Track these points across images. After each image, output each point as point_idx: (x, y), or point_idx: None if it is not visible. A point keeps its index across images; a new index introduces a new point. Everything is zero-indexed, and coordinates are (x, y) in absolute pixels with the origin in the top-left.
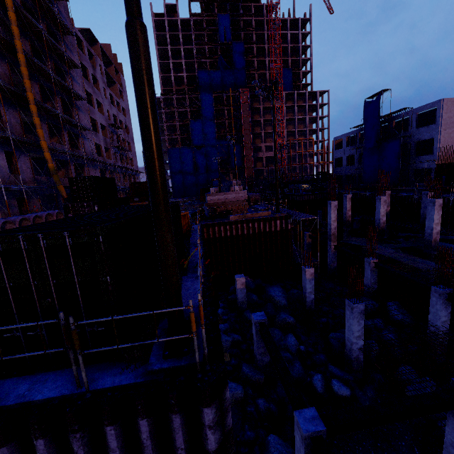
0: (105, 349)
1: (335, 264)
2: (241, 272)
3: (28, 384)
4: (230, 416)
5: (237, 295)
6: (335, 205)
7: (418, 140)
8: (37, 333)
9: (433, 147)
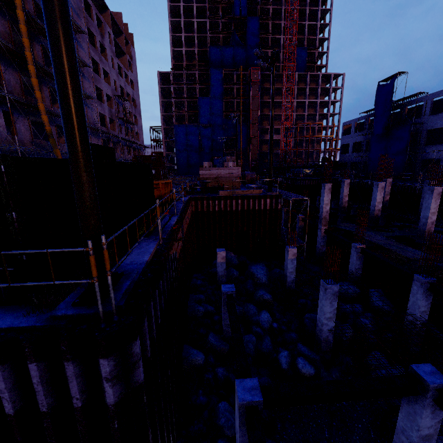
0: None
1: (324, 248)
2: (227, 248)
3: None
4: (139, 372)
5: (217, 268)
6: (329, 188)
7: (430, 128)
8: None
9: None
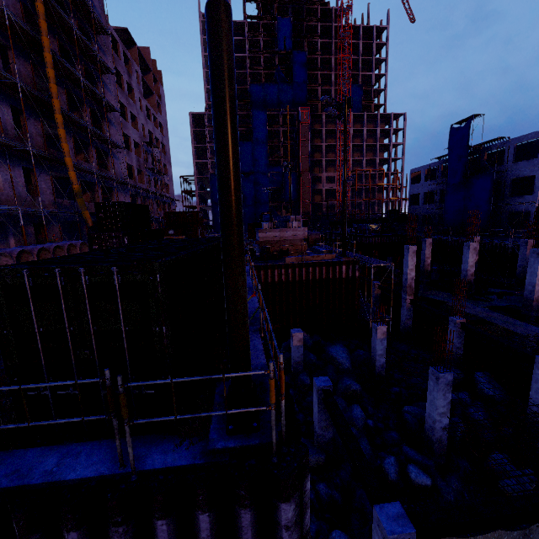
0: (159, 420)
1: (410, 322)
2: (296, 326)
3: (56, 458)
4: (308, 512)
5: (292, 353)
6: (413, 250)
7: (515, 176)
8: (69, 393)
9: (534, 186)
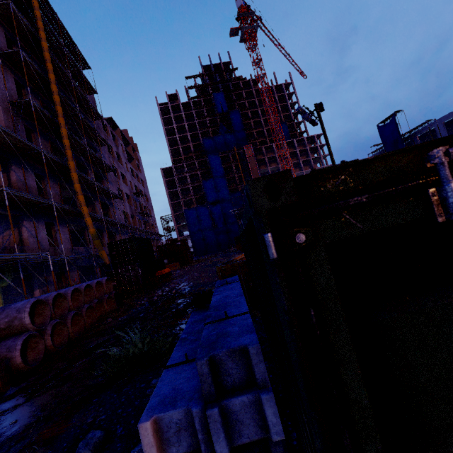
0: None
1: None
2: None
3: None
4: None
5: None
6: None
7: None
8: None
9: None
